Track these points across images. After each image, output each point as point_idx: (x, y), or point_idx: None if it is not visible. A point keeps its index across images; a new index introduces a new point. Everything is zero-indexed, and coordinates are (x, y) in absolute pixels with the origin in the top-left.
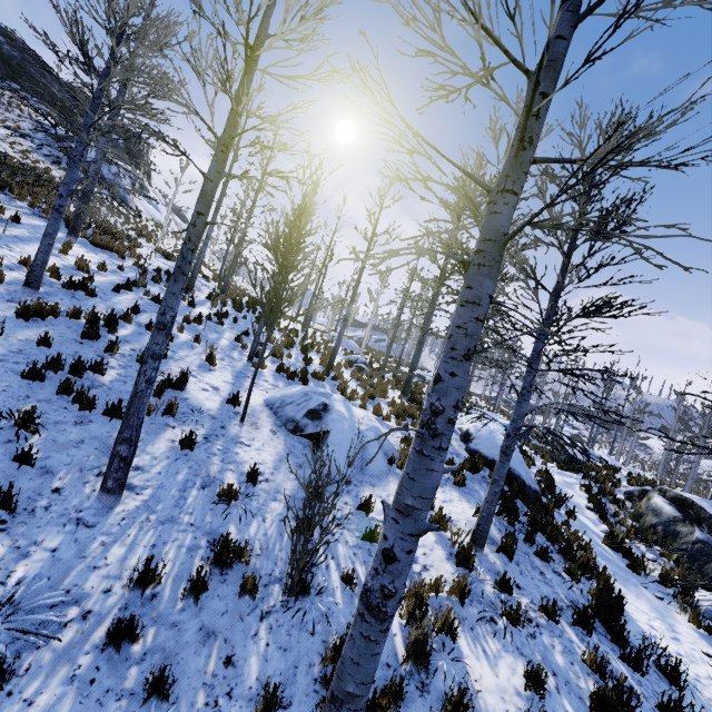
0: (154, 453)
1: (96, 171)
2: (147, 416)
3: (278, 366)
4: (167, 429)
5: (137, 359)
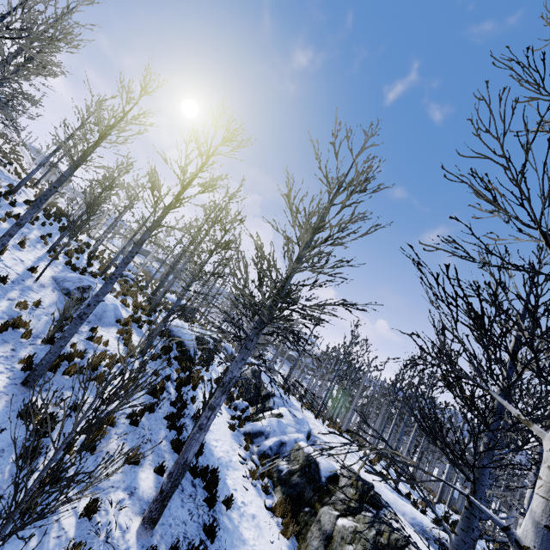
0: None
1: None
2: None
3: (68, 261)
4: None
5: None
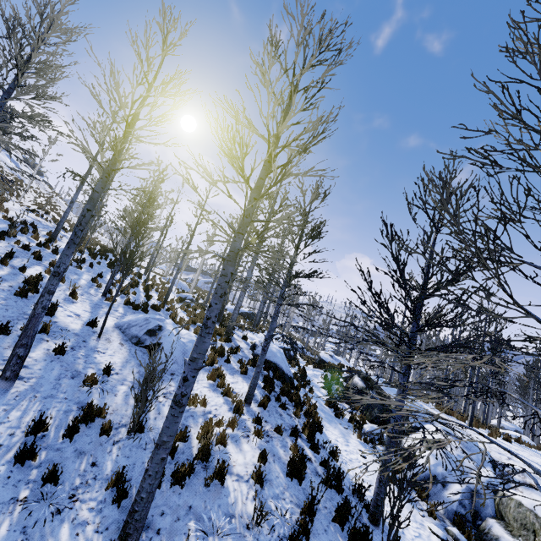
0: (34, 357)
1: None
2: None
3: (126, 300)
4: (43, 342)
5: (15, 293)
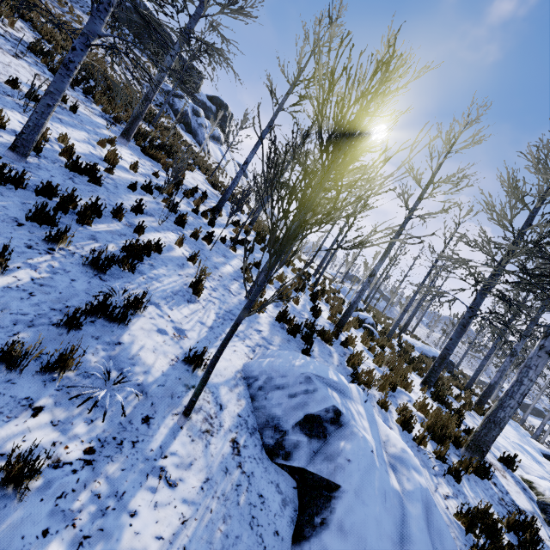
0: None
1: (158, 80)
2: (3, 372)
3: (280, 313)
4: (15, 416)
5: (84, 264)
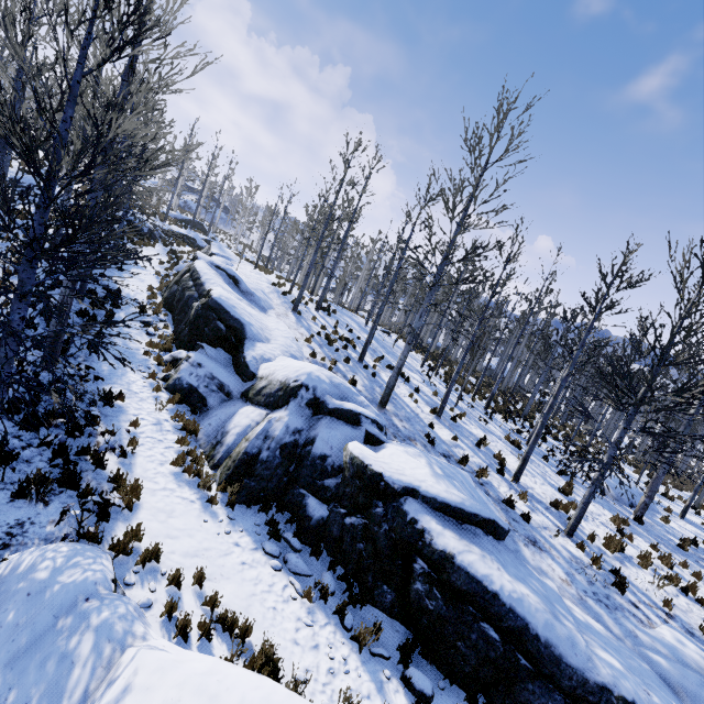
0: None
1: None
2: None
3: (21, 168)
4: None
5: None
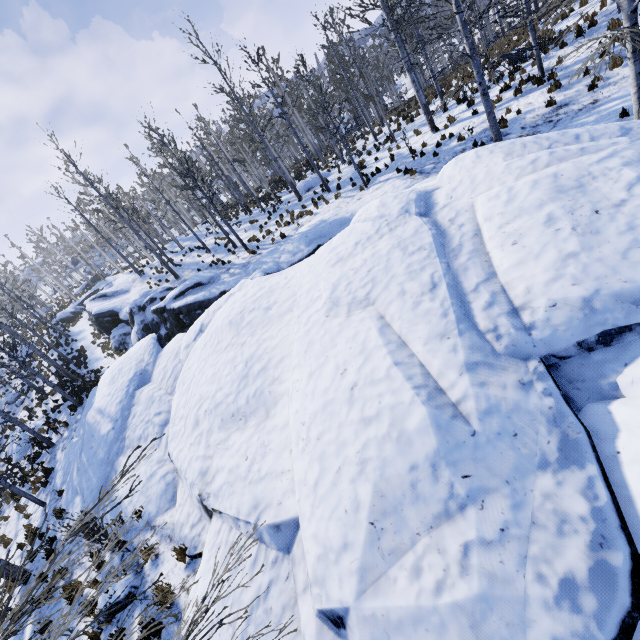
0: None
1: None
2: None
3: (6, 354)
4: None
5: None
